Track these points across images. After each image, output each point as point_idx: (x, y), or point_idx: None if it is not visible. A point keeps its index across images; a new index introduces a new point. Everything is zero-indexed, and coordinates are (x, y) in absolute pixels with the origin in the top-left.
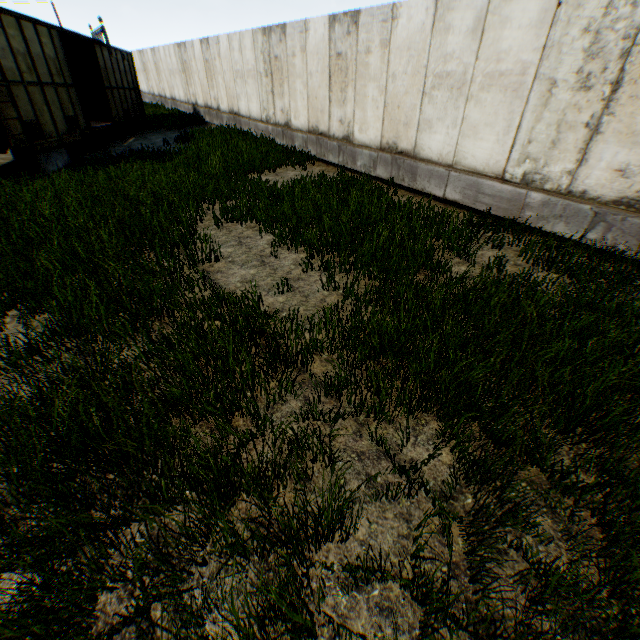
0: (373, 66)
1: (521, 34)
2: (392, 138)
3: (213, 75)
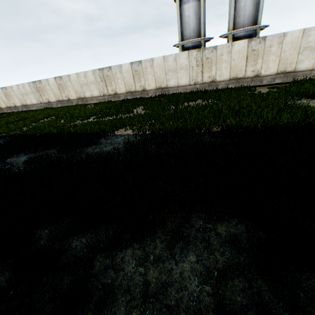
0: (13, 94)
1: (29, 88)
2: (23, 103)
3: None
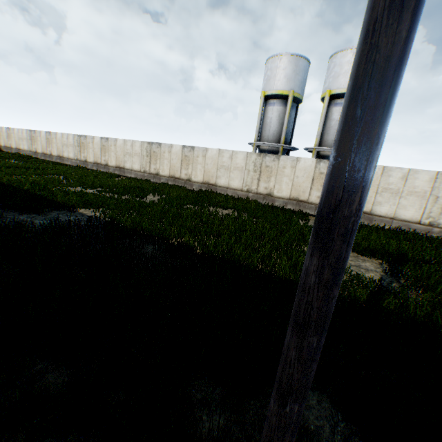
0: (55, 141)
1: (72, 140)
2: (60, 154)
3: (11, 137)
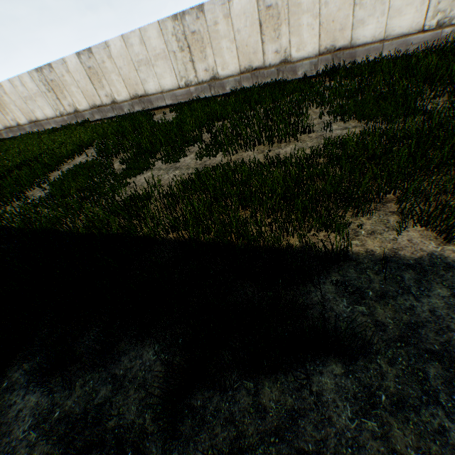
0: (8, 100)
1: (32, 84)
2: (30, 118)
3: None
